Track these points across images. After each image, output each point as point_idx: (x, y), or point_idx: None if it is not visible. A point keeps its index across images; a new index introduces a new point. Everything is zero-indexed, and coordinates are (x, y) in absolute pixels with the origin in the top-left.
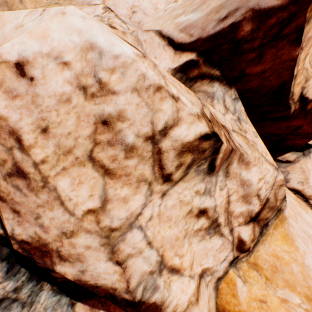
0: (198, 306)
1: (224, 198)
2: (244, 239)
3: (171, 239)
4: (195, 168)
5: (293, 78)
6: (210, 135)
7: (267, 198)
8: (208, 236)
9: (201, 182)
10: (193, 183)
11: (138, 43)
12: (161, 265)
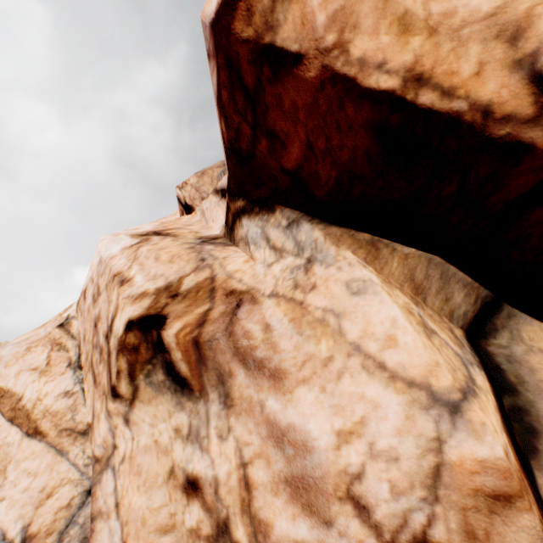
0: None
1: (235, 467)
2: None
3: (138, 516)
4: (144, 378)
5: (407, 91)
6: (132, 322)
7: (424, 538)
8: None
9: (182, 410)
10: (163, 408)
11: (203, 215)
12: None
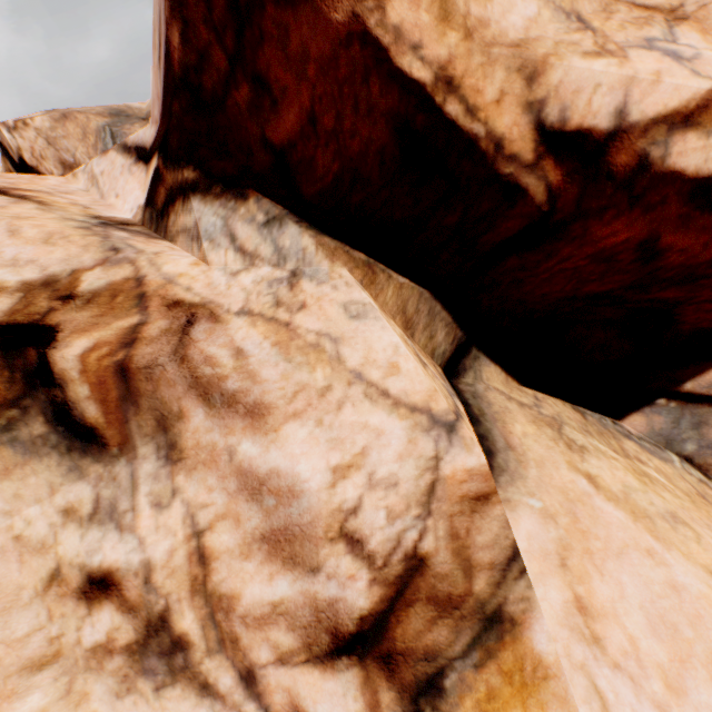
0: None
1: (183, 540)
2: None
3: None
4: None
5: (437, 92)
6: None
7: (415, 552)
8: (148, 681)
9: (79, 480)
10: (38, 481)
11: (93, 182)
12: None
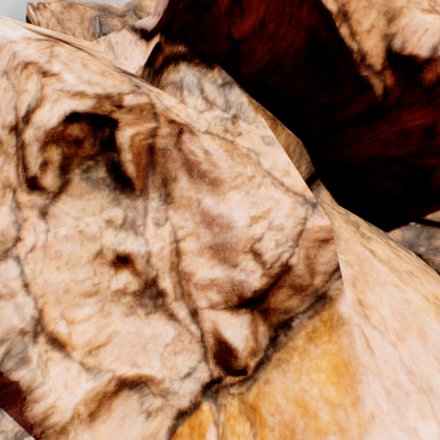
0: (91, 430)
1: (168, 243)
2: (233, 344)
3: (59, 288)
4: (80, 174)
5: (337, 19)
6: (79, 114)
7: (286, 263)
8: (142, 310)
9: (116, 206)
10: (96, 203)
11: (110, 48)
12: (38, 325)
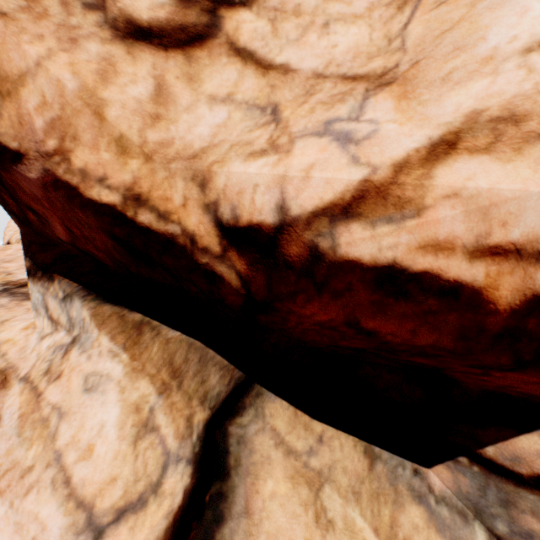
0: None
1: None
2: None
3: None
4: None
5: (128, 208)
6: None
7: None
8: None
9: None
10: None
11: None
12: None
